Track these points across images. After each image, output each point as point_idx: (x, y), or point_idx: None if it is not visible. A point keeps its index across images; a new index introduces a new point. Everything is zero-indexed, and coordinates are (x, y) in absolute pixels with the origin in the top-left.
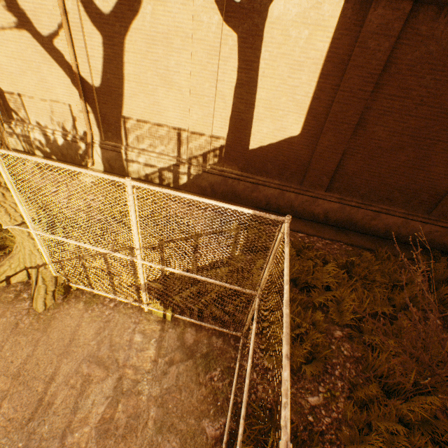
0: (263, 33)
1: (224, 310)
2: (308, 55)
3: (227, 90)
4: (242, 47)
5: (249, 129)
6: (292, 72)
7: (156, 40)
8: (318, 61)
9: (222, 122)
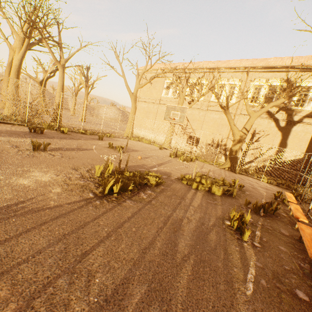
0: (289, 133)
1: (285, 184)
2: (304, 138)
3: (276, 144)
4: (282, 135)
5: (282, 154)
6: (299, 141)
7: (255, 132)
8: (308, 140)
9: (273, 152)
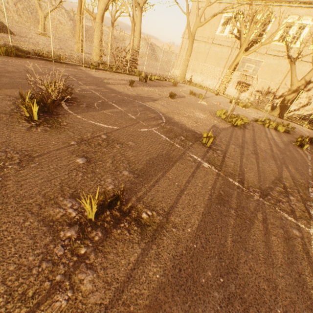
0: None
1: None
2: None
3: None
4: None
5: None
6: None
7: (310, 81)
8: None
9: None
